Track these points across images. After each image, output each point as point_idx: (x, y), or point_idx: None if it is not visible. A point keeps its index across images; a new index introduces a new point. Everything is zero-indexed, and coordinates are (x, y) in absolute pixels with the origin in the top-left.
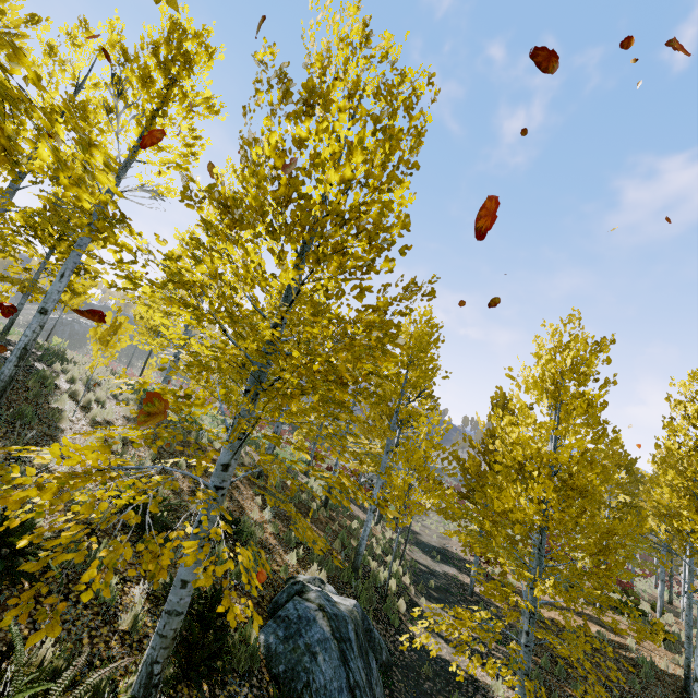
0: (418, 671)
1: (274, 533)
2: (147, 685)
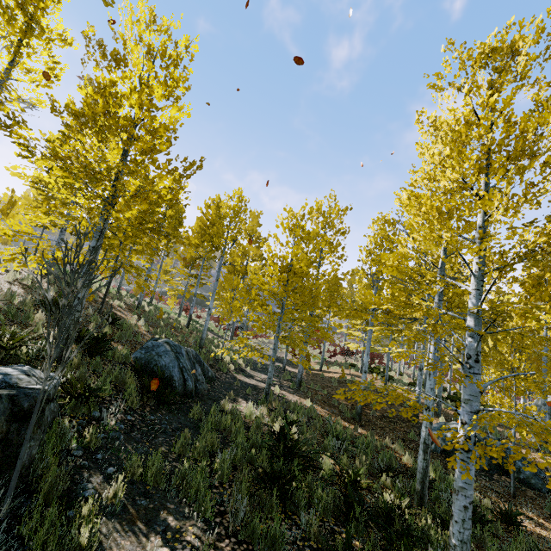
0: (232, 384)
1: (146, 330)
2: (67, 338)
